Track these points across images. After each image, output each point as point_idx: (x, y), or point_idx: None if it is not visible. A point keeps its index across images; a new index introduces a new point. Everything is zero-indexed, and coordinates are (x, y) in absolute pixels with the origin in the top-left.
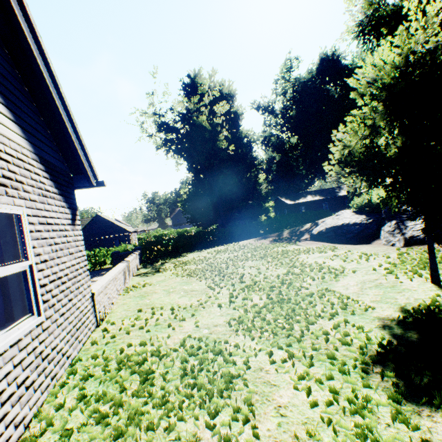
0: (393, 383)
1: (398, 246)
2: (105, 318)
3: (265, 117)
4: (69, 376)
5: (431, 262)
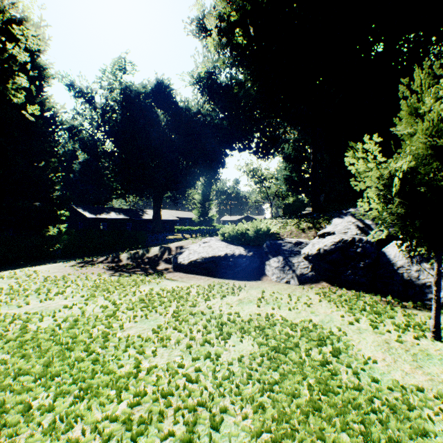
0: None
1: (295, 283)
2: None
3: (79, 103)
4: None
5: (438, 316)
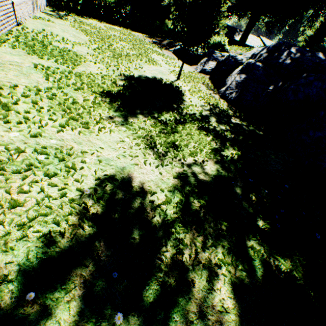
0: (122, 78)
1: (197, 71)
2: (22, 25)
3: None
4: (9, 34)
5: (180, 70)
